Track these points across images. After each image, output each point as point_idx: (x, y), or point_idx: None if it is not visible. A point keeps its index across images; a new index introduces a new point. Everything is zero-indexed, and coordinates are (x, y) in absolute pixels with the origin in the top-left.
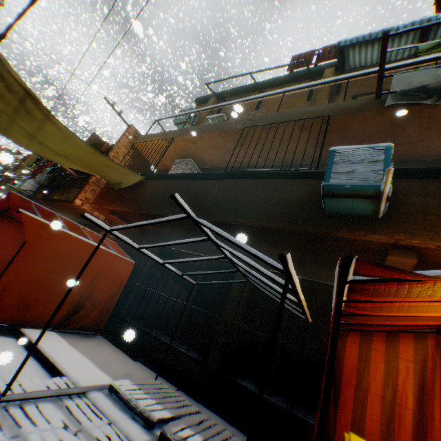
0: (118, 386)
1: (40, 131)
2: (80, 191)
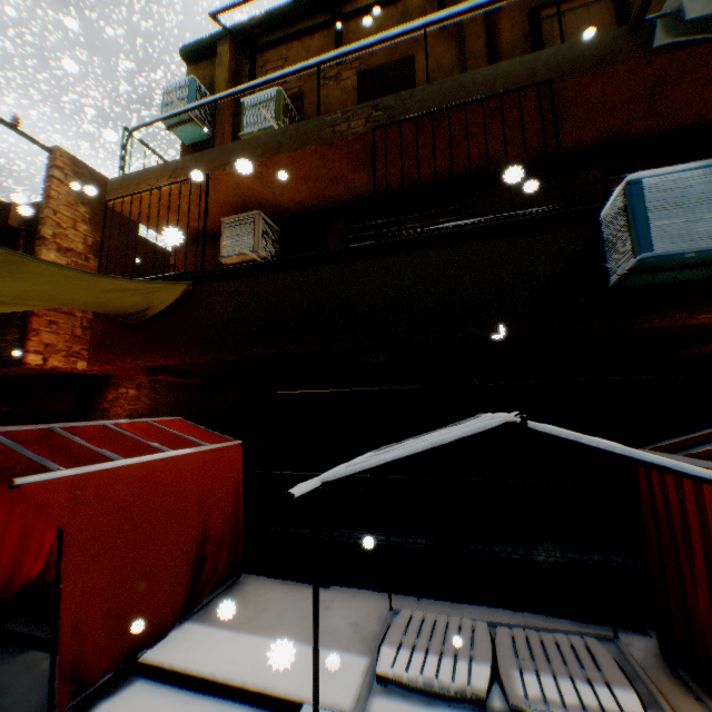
0: (391, 670)
1: None
2: (24, 335)
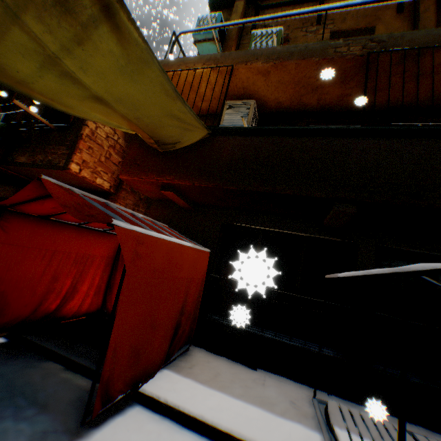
0: None
1: (75, 47)
2: (71, 150)
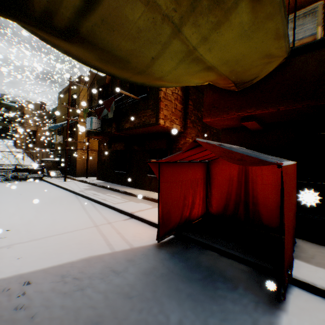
0: None
1: (212, 34)
2: (157, 111)
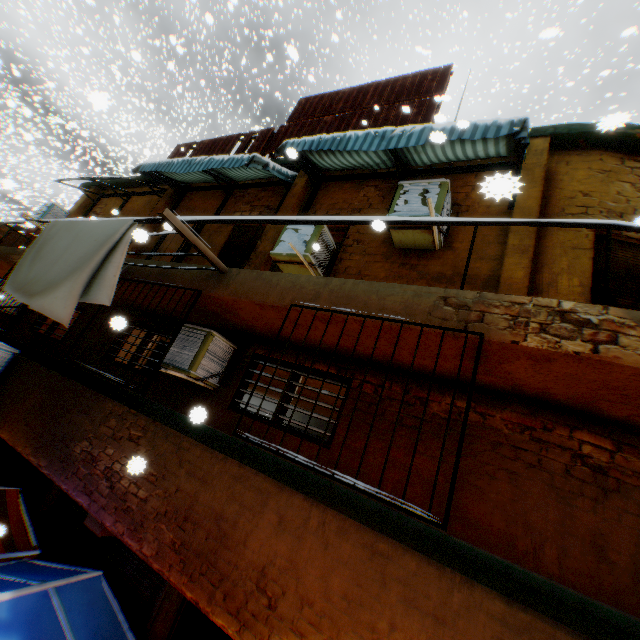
0: None
1: None
2: None
